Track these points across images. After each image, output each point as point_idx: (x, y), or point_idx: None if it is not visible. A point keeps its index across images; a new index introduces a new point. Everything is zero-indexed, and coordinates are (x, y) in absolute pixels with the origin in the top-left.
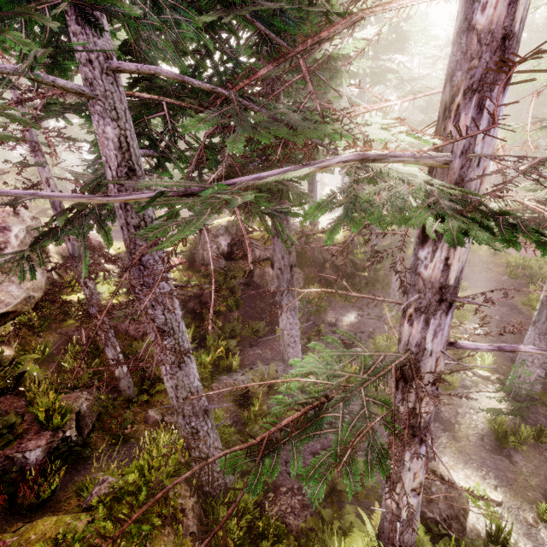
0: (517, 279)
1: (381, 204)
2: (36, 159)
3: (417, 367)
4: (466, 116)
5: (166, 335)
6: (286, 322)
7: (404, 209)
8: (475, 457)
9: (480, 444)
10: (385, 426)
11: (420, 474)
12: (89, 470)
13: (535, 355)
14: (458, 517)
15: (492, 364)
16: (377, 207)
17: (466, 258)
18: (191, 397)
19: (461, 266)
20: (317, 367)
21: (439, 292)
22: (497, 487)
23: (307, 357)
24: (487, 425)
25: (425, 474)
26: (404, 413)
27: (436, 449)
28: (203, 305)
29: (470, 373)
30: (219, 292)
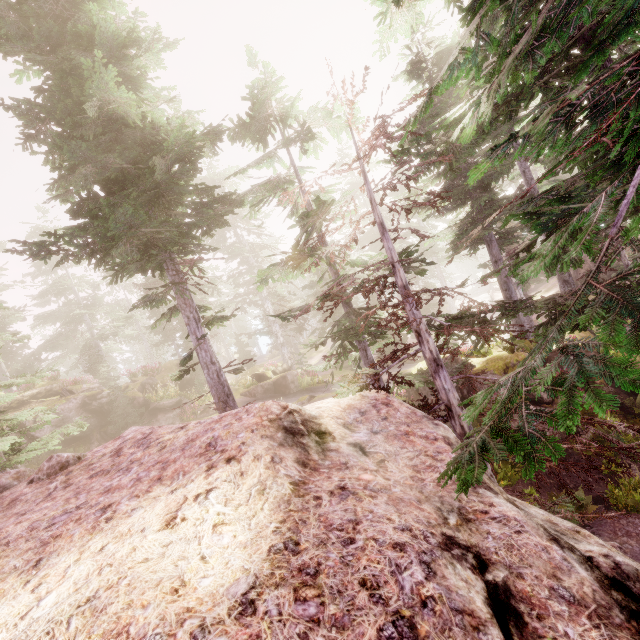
0: None
1: None
2: (413, 313)
3: None
4: None
5: None
6: None
7: None
8: None
9: None
10: None
11: None
12: None
13: None
14: None
15: None
16: None
17: None
18: None
19: None
20: None
21: None
22: None
23: None
24: None
25: None
26: None
27: None
28: None
29: None
30: None
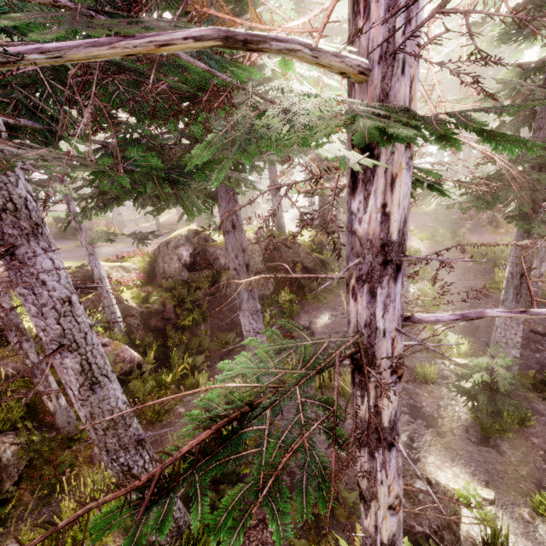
0: (482, 265)
1: (280, 125)
2: None
3: (371, 352)
4: (378, 4)
5: (66, 350)
6: (249, 328)
7: (308, 126)
8: (462, 452)
9: (466, 436)
10: (326, 434)
11: (396, 487)
12: (5, 535)
13: (508, 335)
14: (450, 526)
15: (468, 351)
16: (275, 129)
17: (408, 205)
18: (80, 428)
19: (403, 215)
20: (248, 367)
21: (382, 252)
22: (488, 483)
23: (238, 357)
24: (470, 415)
25: (402, 485)
26: (365, 413)
27: (421, 449)
28: (167, 321)
29: (448, 362)
30: (183, 306)
